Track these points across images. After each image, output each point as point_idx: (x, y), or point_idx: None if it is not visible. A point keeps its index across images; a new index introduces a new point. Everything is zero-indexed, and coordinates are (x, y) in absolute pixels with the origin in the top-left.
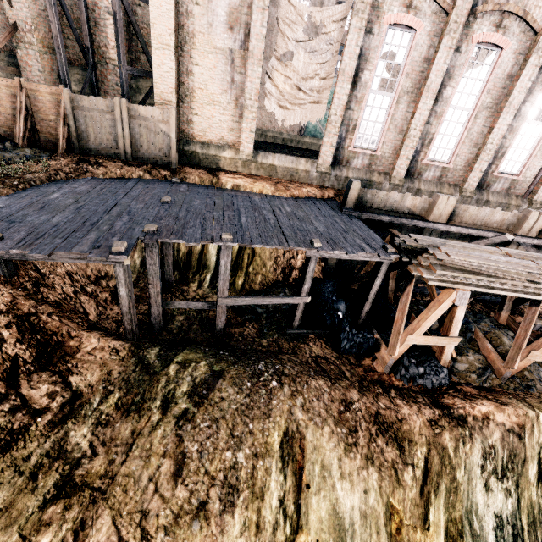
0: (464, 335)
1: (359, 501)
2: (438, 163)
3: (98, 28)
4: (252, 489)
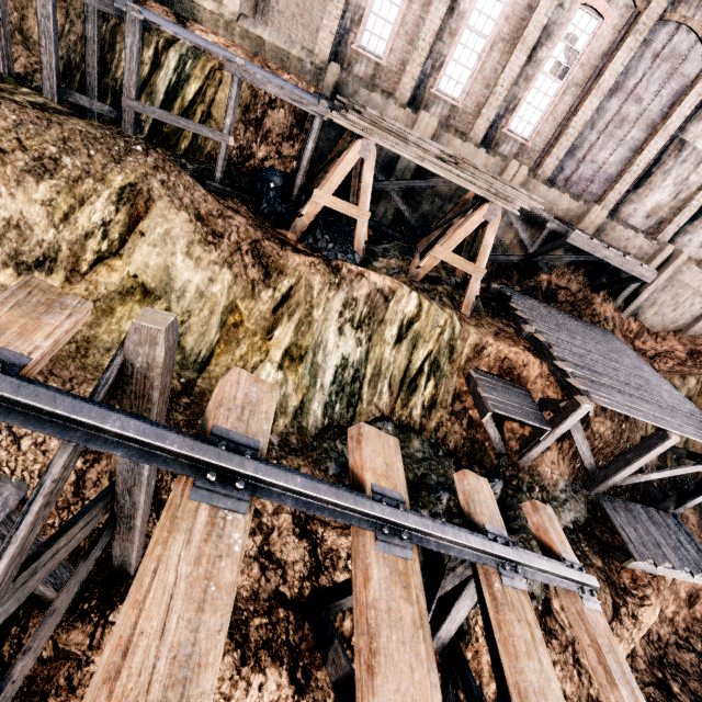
0: (403, 255)
1: (200, 282)
2: (447, 98)
3: None
4: (72, 189)
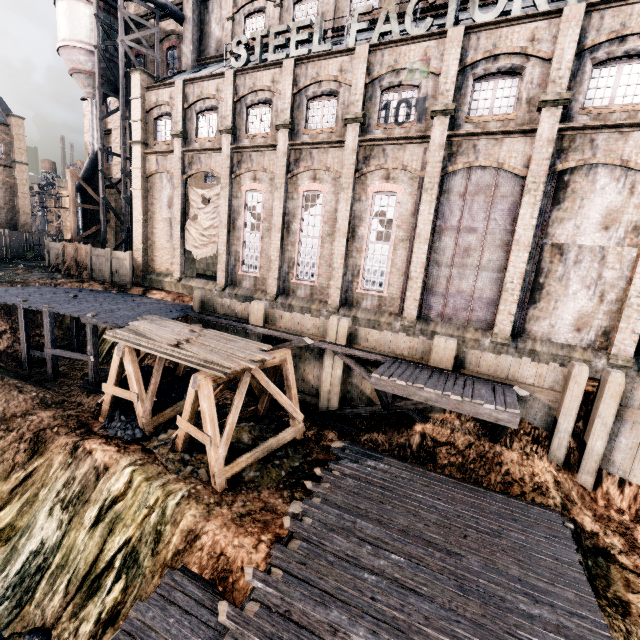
0: None
1: None
2: (305, 282)
3: None
4: None
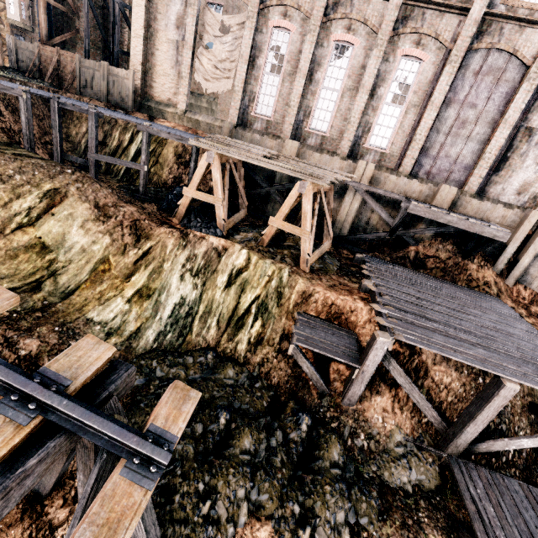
0: None
1: (85, 243)
2: (317, 132)
3: (120, 33)
4: (14, 190)
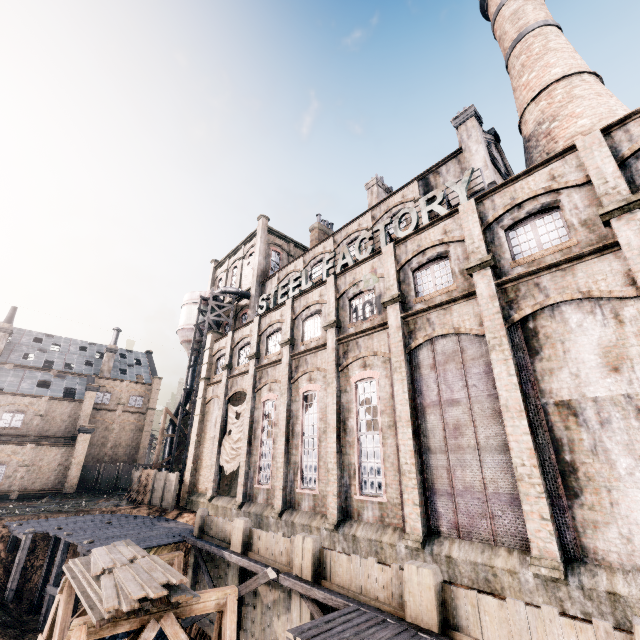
0: None
1: None
2: (307, 491)
3: None
4: None
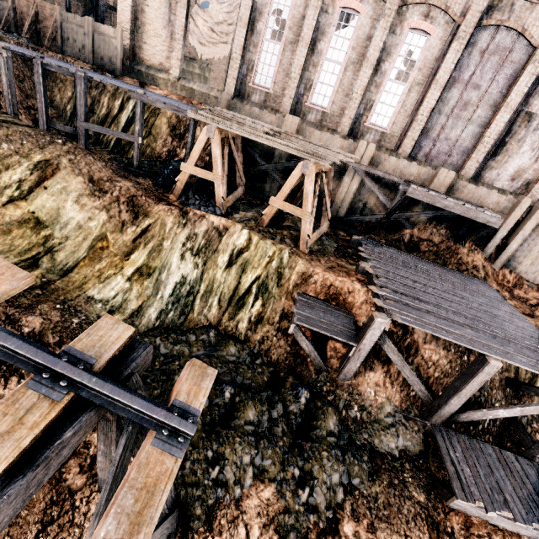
0: None
1: (81, 219)
2: (318, 107)
3: None
4: (3, 161)
